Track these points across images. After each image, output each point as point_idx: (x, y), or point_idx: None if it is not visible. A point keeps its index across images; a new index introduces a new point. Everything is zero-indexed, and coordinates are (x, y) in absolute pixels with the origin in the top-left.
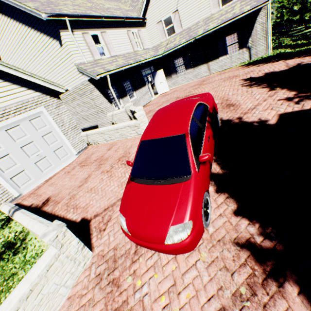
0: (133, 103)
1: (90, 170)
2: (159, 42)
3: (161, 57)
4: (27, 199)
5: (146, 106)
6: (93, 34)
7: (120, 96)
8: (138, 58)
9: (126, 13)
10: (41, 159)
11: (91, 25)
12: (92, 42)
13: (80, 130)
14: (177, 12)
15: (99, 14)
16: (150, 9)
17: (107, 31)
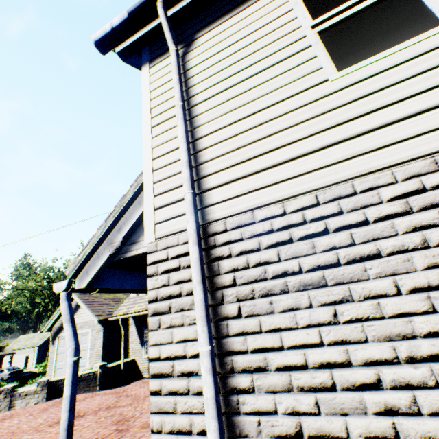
0: None
1: None
2: None
3: None
4: None
5: None
6: None
7: None
8: None
9: None
10: None
11: None
12: None
13: (101, 360)
14: None
15: None
16: None
17: None
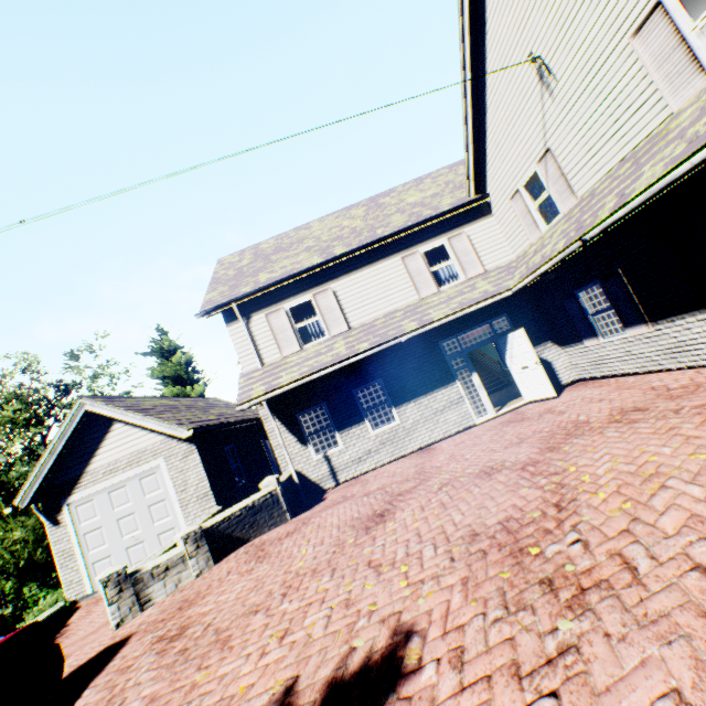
0: (385, 438)
1: (92, 629)
2: (527, 244)
3: (508, 295)
4: (83, 609)
5: (426, 450)
6: (295, 305)
7: (338, 425)
8: (400, 326)
9: (430, 206)
10: (137, 542)
11: (295, 289)
12: (286, 322)
13: (213, 502)
14: (549, 154)
15: (322, 257)
16: (491, 170)
17: (336, 283)
